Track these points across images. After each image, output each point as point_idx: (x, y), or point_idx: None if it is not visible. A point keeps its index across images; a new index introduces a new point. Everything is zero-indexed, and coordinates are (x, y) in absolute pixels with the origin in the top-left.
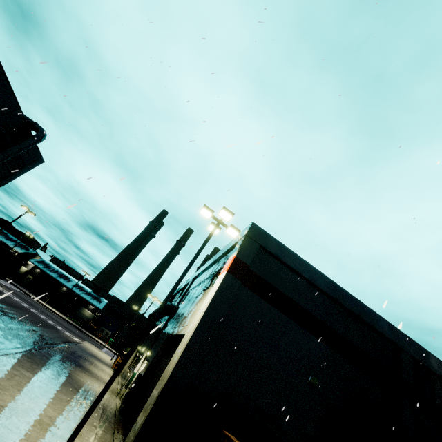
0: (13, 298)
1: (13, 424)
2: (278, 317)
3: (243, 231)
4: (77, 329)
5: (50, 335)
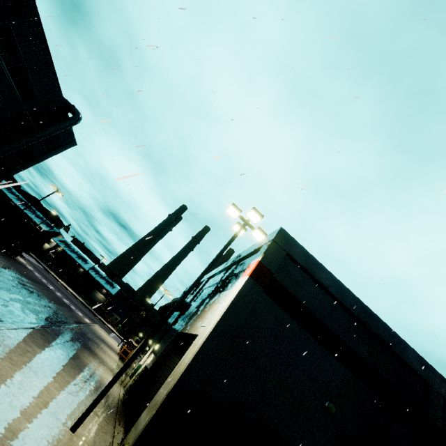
0: (34, 272)
1: (20, 404)
2: (298, 332)
3: (269, 235)
4: (88, 310)
5: (64, 313)
